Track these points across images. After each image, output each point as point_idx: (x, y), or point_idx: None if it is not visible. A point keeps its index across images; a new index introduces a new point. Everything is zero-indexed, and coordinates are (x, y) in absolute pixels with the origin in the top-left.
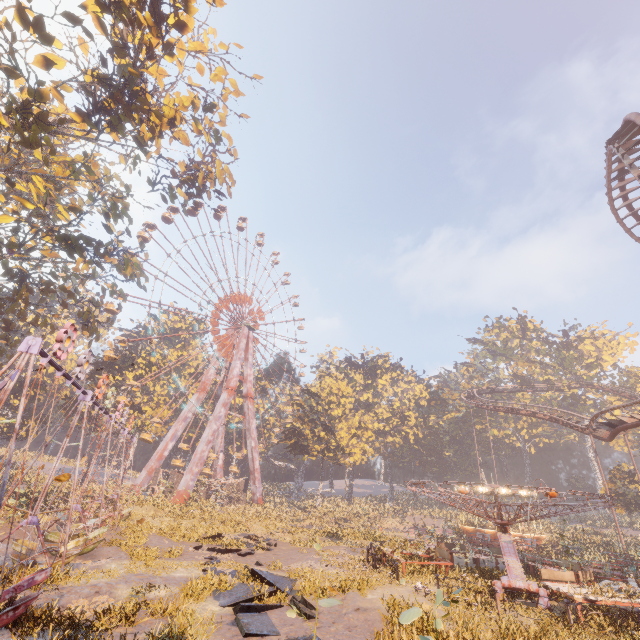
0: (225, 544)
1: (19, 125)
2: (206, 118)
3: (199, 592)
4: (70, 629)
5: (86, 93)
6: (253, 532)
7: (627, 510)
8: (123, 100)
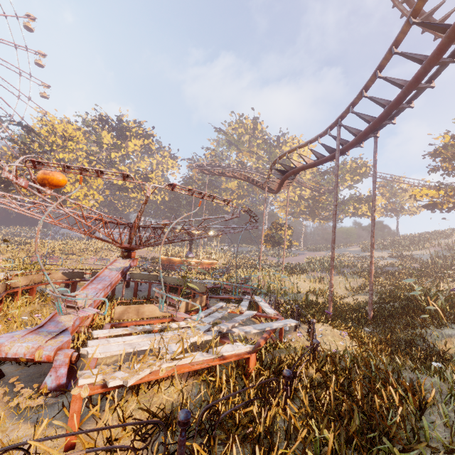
0: None
1: None
2: None
3: None
4: None
5: None
6: None
7: (272, 246)
8: None
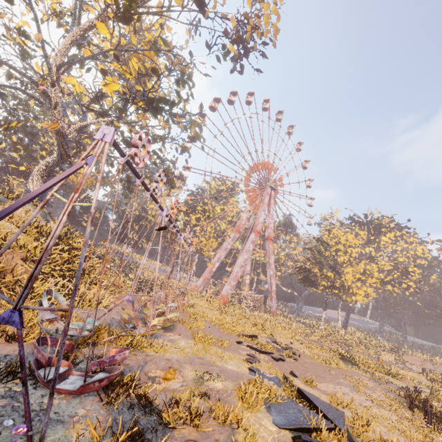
0: (259, 344)
1: None
2: None
3: (253, 400)
4: (144, 411)
5: None
6: (276, 337)
7: None
8: None
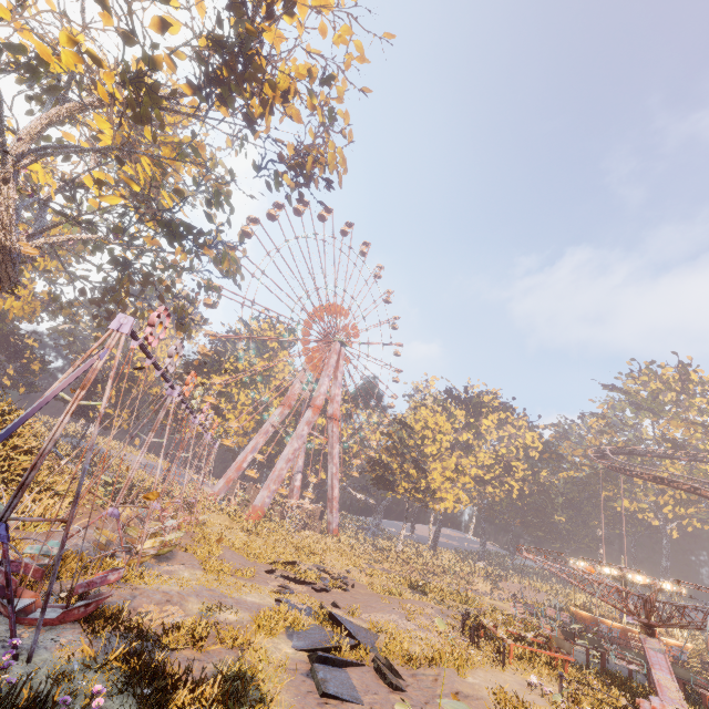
0: (299, 573)
1: (131, 95)
2: (322, 93)
3: (272, 626)
4: (138, 639)
5: (199, 62)
6: (328, 565)
7: None
8: (236, 67)
